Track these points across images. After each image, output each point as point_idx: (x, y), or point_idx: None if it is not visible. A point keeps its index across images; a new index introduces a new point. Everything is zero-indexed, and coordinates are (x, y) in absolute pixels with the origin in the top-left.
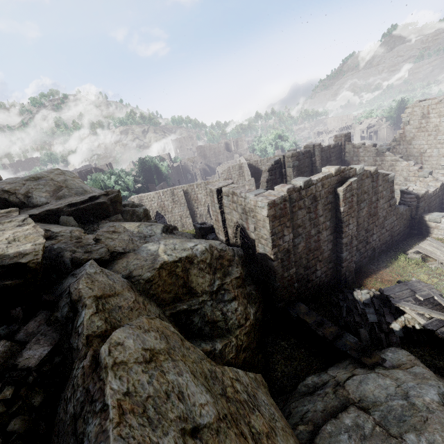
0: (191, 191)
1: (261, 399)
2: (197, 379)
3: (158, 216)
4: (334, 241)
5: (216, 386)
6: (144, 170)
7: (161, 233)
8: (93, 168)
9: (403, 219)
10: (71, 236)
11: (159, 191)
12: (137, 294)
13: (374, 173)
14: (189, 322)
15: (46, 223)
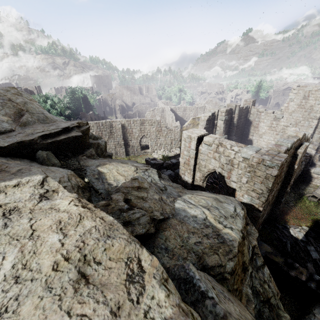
0: (128, 126)
1: None
2: None
3: None
4: (279, 190)
5: None
6: (74, 98)
7: (160, 180)
8: (23, 89)
9: (300, 171)
10: (72, 187)
11: (99, 122)
12: (240, 304)
13: (308, 139)
14: None
15: (16, 157)
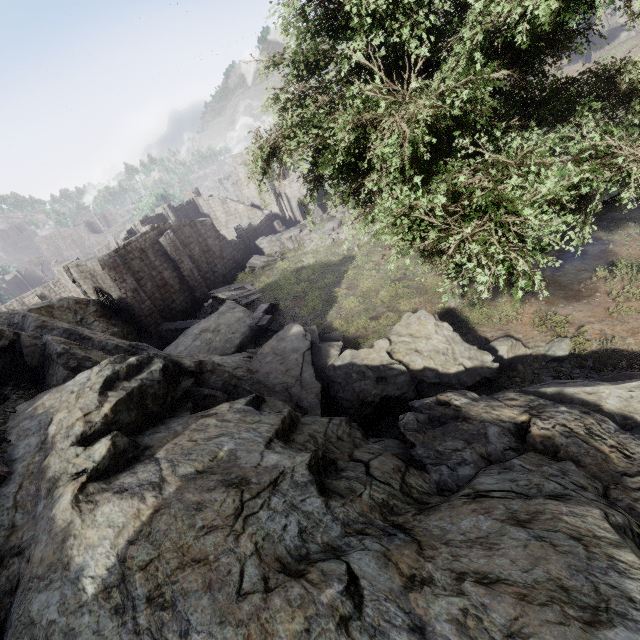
0: (50, 293)
1: None
2: None
3: None
4: (179, 277)
5: None
6: None
7: None
8: None
9: (241, 249)
10: None
11: (0, 308)
12: None
13: (189, 222)
14: None
15: None
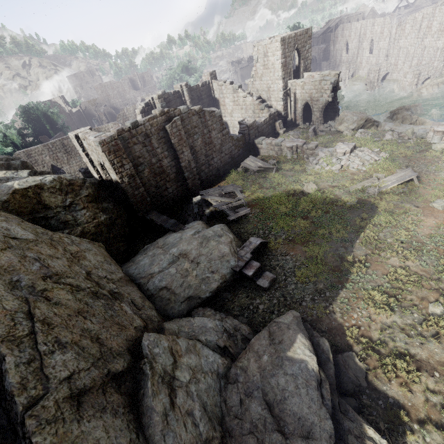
0: None
1: (86, 245)
2: (26, 230)
3: (60, 170)
4: (176, 166)
5: (44, 236)
6: (30, 120)
7: (28, 176)
8: None
9: (240, 144)
10: None
11: (47, 143)
12: None
13: (199, 111)
14: (48, 224)
15: None
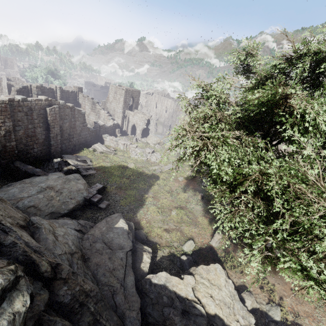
0: None
1: None
2: None
3: None
4: (46, 135)
5: None
6: None
7: None
8: None
9: (93, 135)
10: None
11: None
12: None
13: (72, 107)
14: None
15: None
